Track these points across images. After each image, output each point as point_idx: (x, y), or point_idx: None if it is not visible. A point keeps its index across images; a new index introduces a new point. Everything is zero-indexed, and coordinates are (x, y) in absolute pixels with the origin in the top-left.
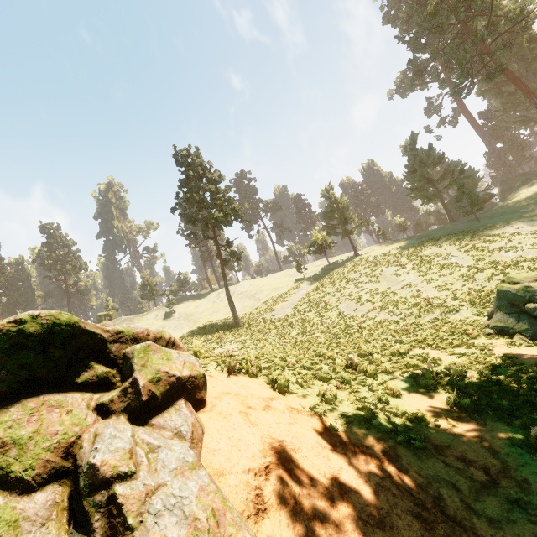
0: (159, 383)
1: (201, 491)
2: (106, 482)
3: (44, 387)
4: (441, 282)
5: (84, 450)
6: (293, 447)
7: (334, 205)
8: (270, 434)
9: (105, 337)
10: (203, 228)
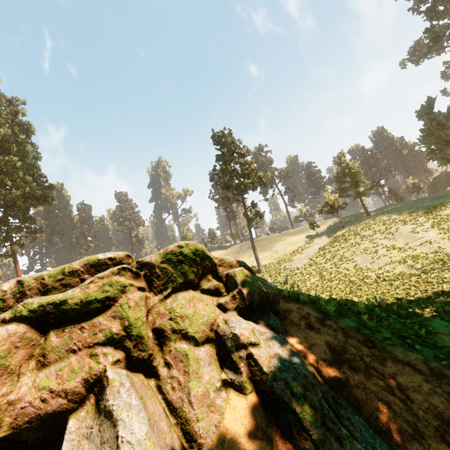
0: (254, 294)
1: (302, 362)
2: (244, 346)
3: (190, 288)
4: None
5: (222, 327)
6: (352, 352)
7: (346, 170)
8: (332, 341)
9: (215, 262)
10: (235, 193)
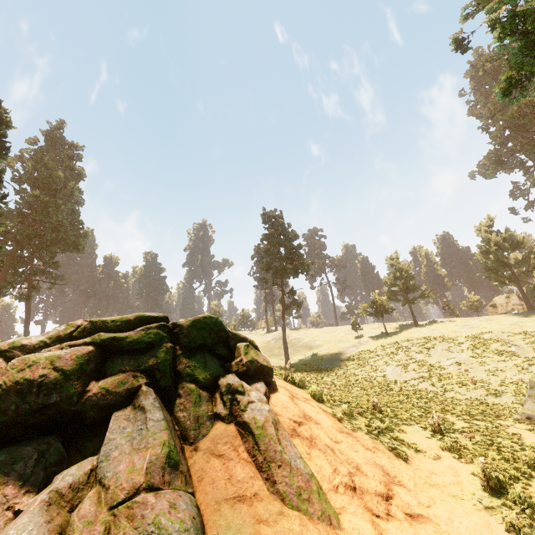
0: (252, 363)
1: (270, 410)
2: (234, 392)
3: (206, 350)
4: (493, 367)
5: (222, 380)
6: (316, 422)
7: (397, 273)
8: (304, 411)
9: (229, 335)
10: (274, 276)
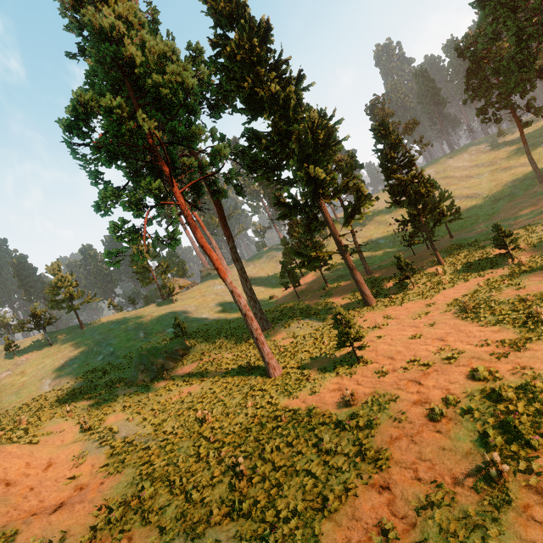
0: None
1: None
2: None
3: None
4: (128, 352)
5: None
6: None
7: (60, 283)
8: None
9: None
10: None
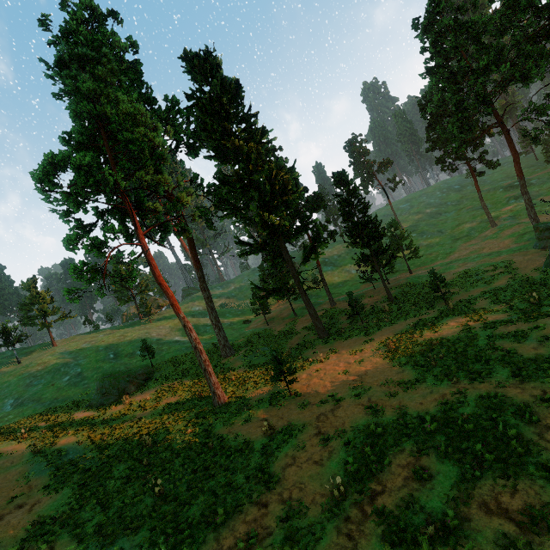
0: None
1: None
2: None
3: None
4: (95, 373)
5: None
6: None
7: (34, 299)
8: None
9: None
10: None
